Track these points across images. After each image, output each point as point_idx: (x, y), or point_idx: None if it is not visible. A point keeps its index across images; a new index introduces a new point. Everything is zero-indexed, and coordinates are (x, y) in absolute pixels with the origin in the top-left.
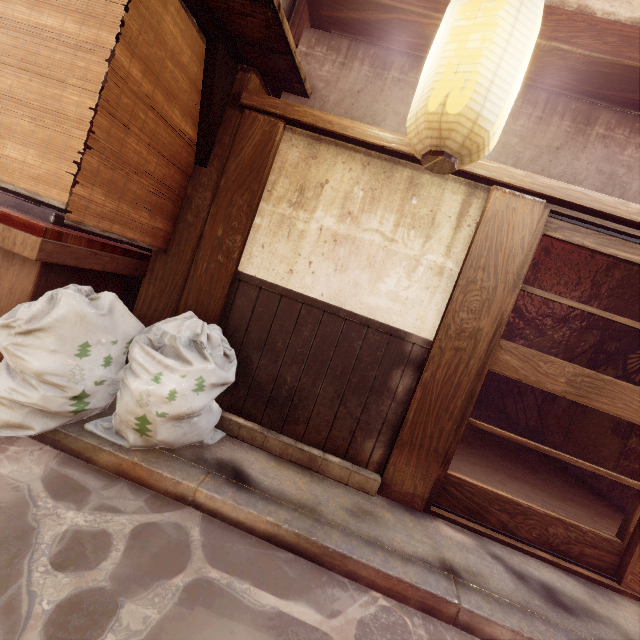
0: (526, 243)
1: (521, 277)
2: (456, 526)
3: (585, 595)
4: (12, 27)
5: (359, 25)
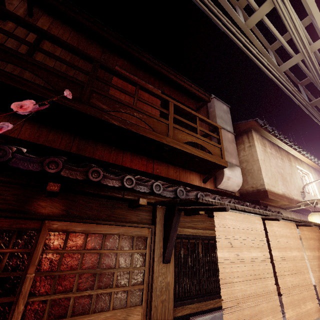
0: None
1: None
2: None
3: None
4: (318, 258)
5: (268, 201)
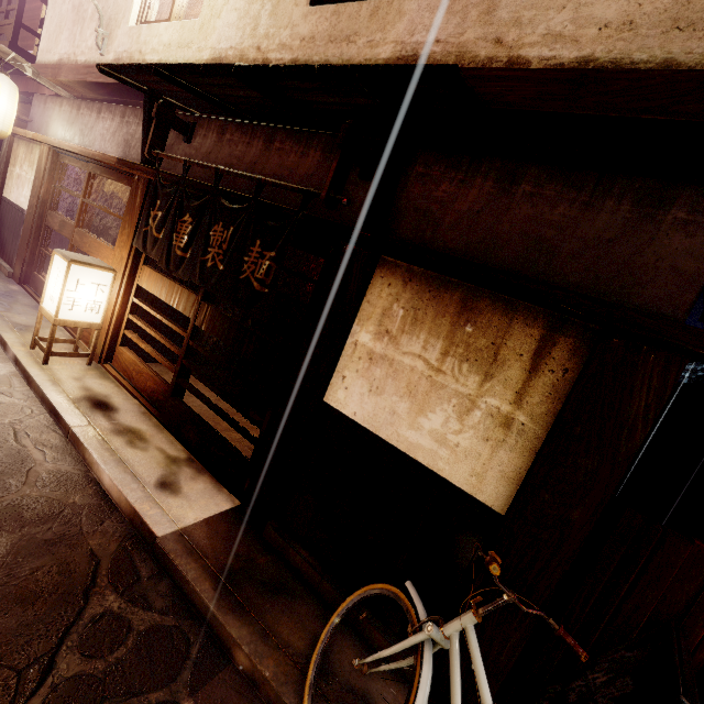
0: (45, 165)
1: (45, 180)
2: (24, 290)
3: (26, 304)
4: None
5: None
